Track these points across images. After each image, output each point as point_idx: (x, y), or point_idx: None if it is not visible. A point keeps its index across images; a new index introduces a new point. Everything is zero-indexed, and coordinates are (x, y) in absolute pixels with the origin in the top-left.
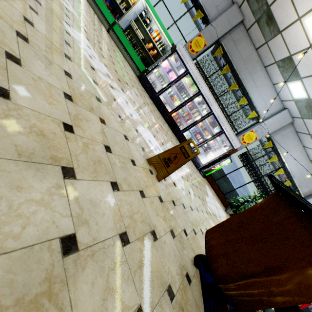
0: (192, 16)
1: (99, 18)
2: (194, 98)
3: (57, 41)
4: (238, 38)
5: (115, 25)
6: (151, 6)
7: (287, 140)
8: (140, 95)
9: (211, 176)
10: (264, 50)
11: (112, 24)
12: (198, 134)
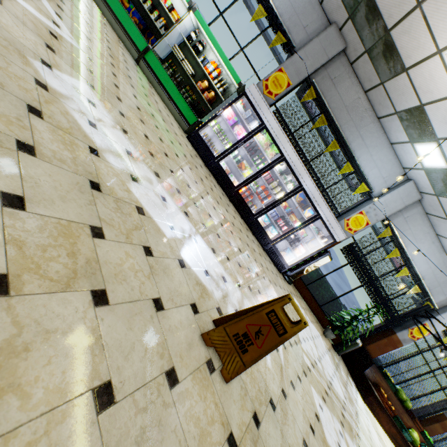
0: (268, 40)
1: (122, 42)
2: (273, 165)
3: (0, 114)
4: (338, 75)
5: (149, 53)
6: (206, 24)
7: (412, 225)
8: (188, 169)
9: (301, 279)
10: (379, 94)
11: (144, 51)
12: (280, 219)
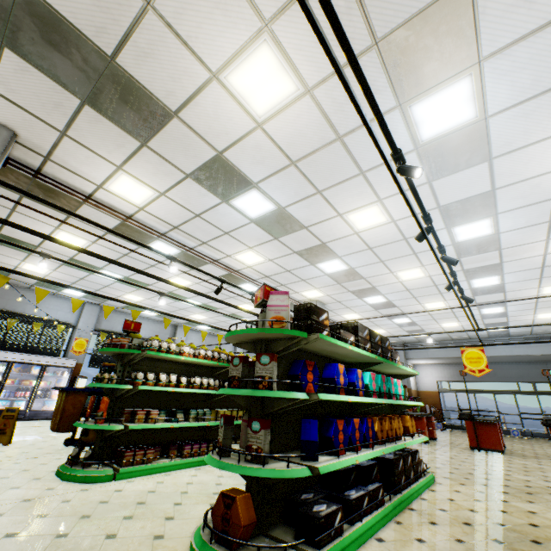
0: None
1: None
2: None
3: None
4: None
5: None
6: None
7: (115, 320)
8: None
9: (85, 408)
10: (12, 281)
11: None
12: (17, 392)
